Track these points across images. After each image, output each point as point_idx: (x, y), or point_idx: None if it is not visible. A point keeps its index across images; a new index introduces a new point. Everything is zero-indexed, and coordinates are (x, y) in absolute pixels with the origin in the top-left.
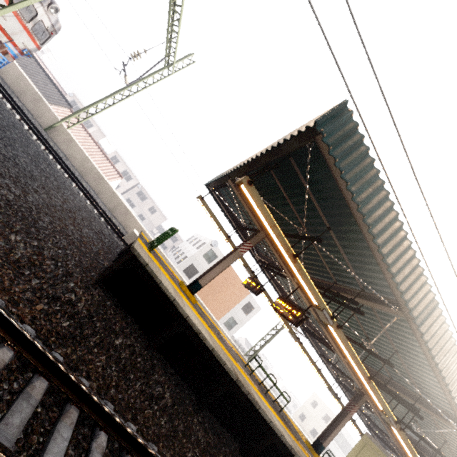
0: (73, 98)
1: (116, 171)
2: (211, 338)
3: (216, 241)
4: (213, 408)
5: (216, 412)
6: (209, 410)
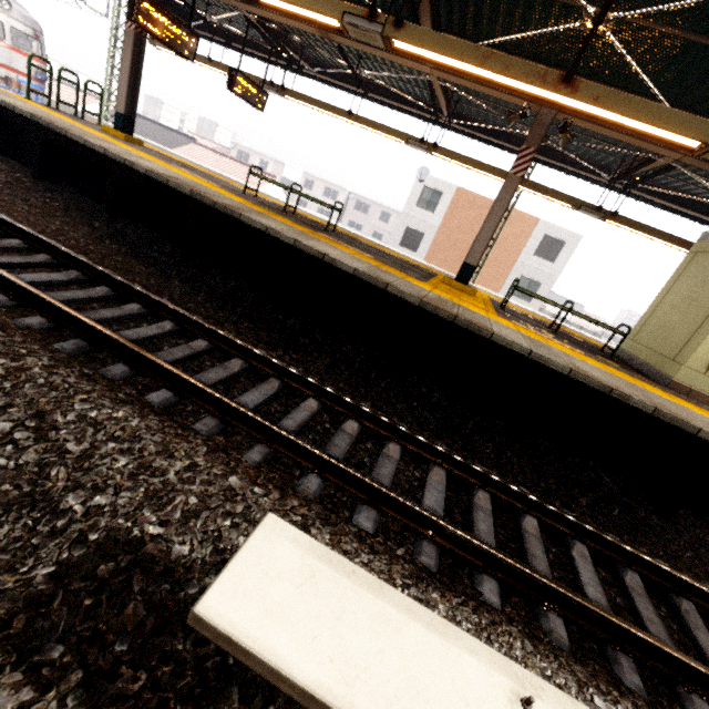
0: (236, 149)
1: (266, 174)
2: (41, 114)
3: (422, 169)
4: (83, 190)
5: (88, 192)
6: (81, 194)
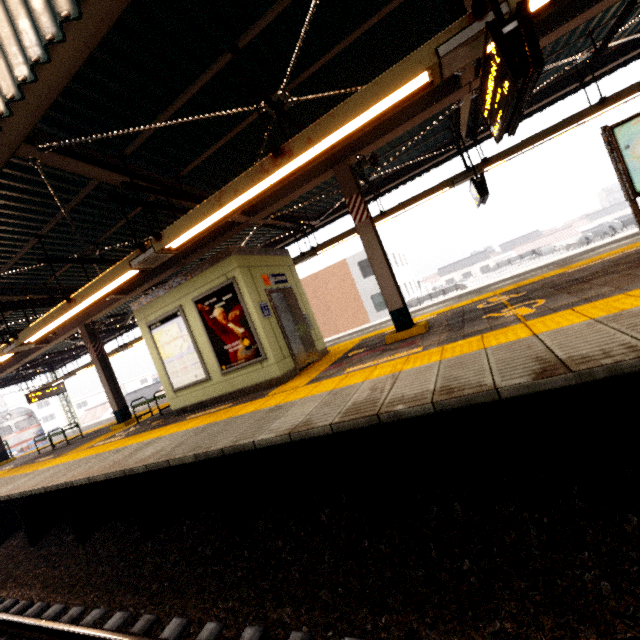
0: None
1: None
2: None
3: None
4: None
5: None
6: None
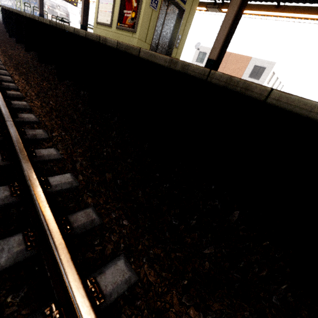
0: None
1: None
2: None
3: (198, 43)
4: None
5: None
6: None
